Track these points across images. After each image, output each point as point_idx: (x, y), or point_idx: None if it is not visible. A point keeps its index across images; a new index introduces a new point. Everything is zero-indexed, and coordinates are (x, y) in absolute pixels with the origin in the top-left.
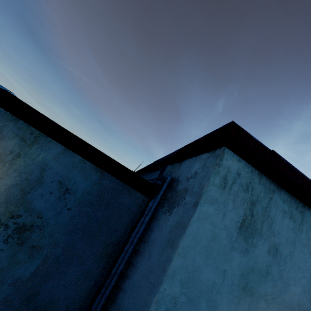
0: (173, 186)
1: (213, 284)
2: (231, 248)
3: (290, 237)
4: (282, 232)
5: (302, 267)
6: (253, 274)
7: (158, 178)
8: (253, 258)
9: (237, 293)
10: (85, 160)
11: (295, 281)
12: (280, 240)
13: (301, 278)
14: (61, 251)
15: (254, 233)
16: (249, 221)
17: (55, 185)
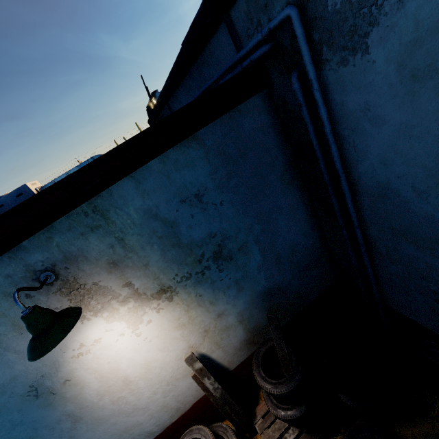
0: (308, 18)
1: None
2: None
3: None
4: None
5: None
6: None
7: (253, 45)
8: None
9: None
10: (164, 154)
11: None
12: None
13: None
14: (259, 226)
15: None
16: None
17: (184, 209)
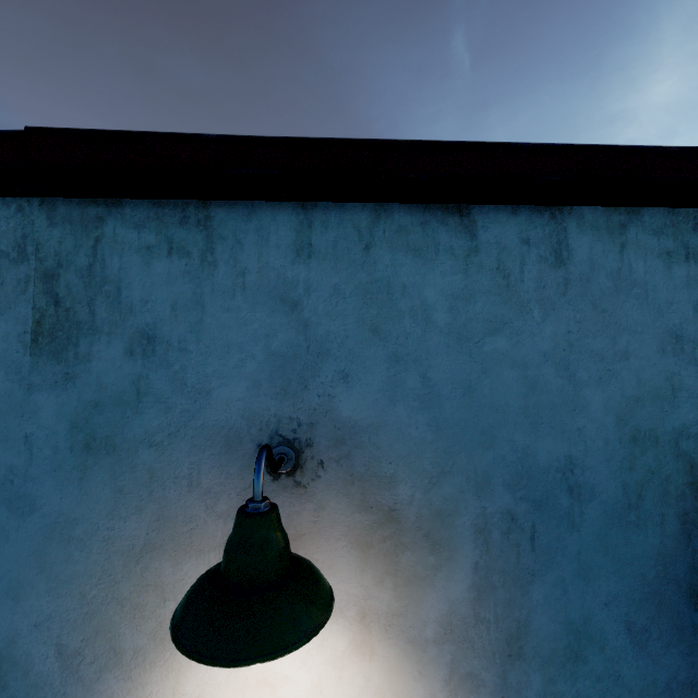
0: None
1: (9, 471)
2: (27, 390)
3: (184, 294)
4: (156, 296)
5: (236, 340)
6: (104, 413)
7: None
8: (92, 384)
9: (75, 461)
10: None
11: (224, 377)
12: (154, 315)
13: (241, 363)
14: None
15: (76, 335)
16: (52, 318)
17: None
